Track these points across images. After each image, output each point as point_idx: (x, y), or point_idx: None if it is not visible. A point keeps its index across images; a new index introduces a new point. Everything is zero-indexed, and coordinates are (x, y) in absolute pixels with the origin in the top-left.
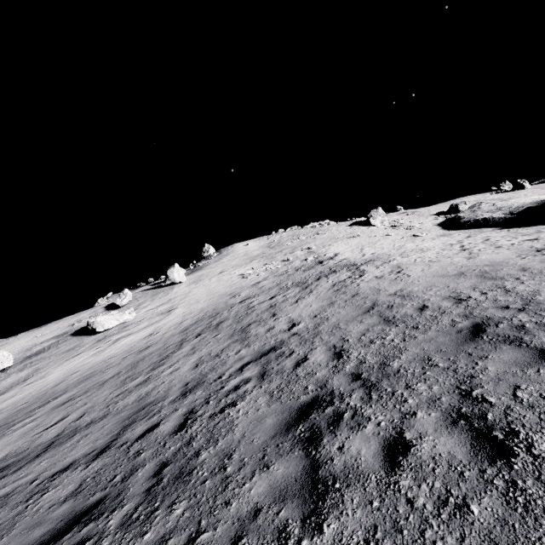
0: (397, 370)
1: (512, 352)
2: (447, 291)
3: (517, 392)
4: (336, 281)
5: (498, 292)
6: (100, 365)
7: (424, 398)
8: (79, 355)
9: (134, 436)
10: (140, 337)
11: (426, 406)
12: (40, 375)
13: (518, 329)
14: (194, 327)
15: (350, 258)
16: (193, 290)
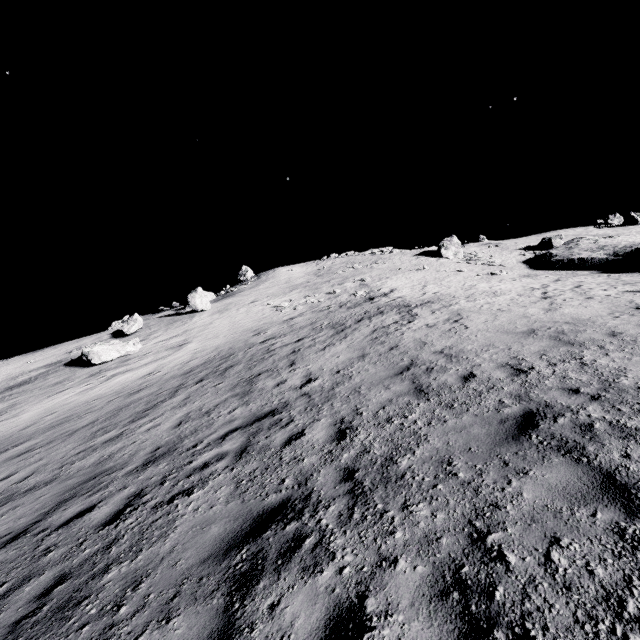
0: (402, 474)
1: (564, 471)
2: (506, 356)
3: (552, 552)
4: (379, 326)
5: (571, 365)
6: (81, 408)
7: (419, 532)
8: (64, 391)
9: (59, 520)
10: (138, 376)
11: (415, 550)
12: (14, 412)
13: (582, 429)
14: (200, 369)
15: (406, 296)
16: (215, 322)
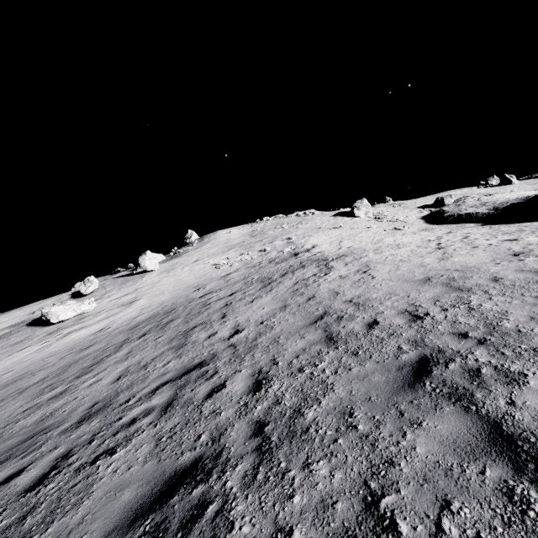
0: (307, 427)
1: (454, 421)
2: (405, 303)
3: (443, 519)
4: (300, 279)
5: (460, 310)
6: (35, 365)
7: (316, 496)
8: (23, 350)
9: None
10: (90, 332)
11: (311, 518)
12: None
13: (471, 375)
14: (144, 324)
15: (325, 251)
16: (162, 280)
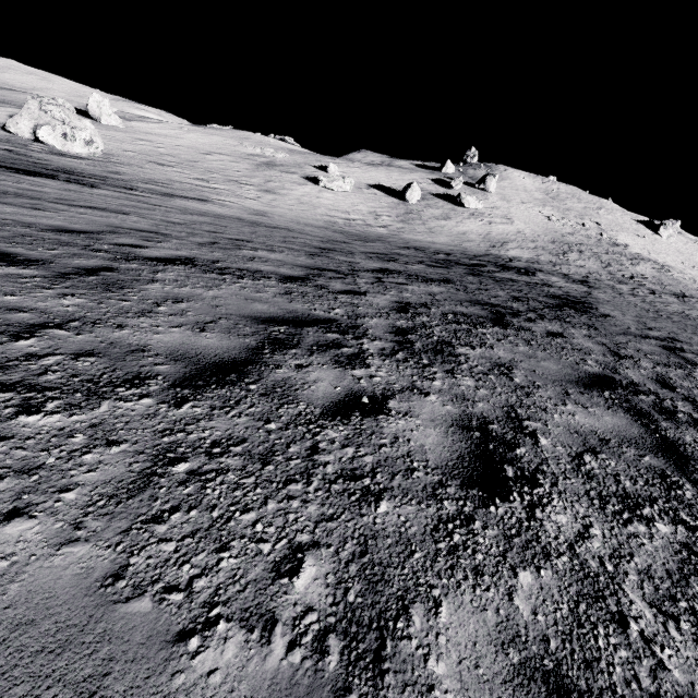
0: None
1: None
2: None
3: None
4: (653, 267)
5: None
6: (506, 236)
7: None
8: (471, 219)
9: (608, 276)
10: (513, 230)
11: None
12: (457, 220)
13: None
14: (558, 244)
15: (645, 255)
16: (511, 209)
